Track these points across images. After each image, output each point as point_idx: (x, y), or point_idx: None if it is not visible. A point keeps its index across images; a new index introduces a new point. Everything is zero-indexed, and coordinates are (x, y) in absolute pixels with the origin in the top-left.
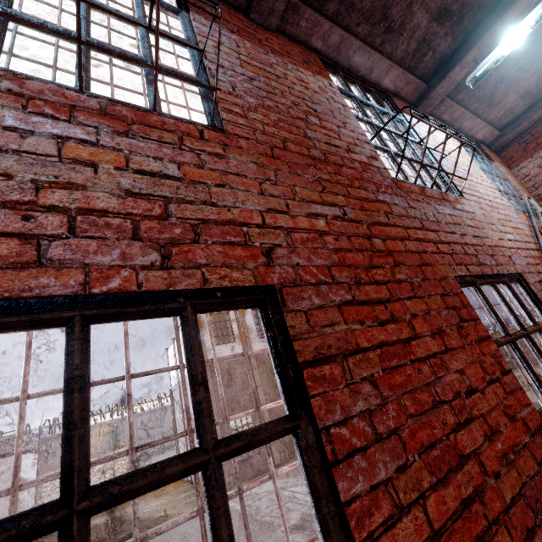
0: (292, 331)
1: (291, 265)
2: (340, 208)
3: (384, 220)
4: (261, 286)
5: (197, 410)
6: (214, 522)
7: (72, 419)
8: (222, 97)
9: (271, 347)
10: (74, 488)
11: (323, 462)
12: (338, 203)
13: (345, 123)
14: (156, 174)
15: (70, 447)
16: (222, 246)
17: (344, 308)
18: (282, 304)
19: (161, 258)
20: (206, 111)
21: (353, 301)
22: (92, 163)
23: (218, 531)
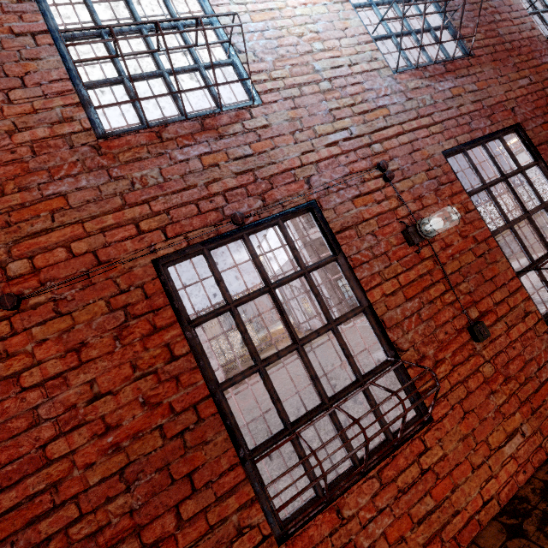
0: (529, 137)
1: (521, 113)
2: (528, 78)
3: (547, 76)
4: (515, 124)
5: (515, 161)
6: (528, 181)
7: (496, 163)
8: (462, 33)
9: (523, 144)
10: (504, 174)
11: (547, 170)
12: (526, 75)
13: (511, 6)
14: (472, 91)
15: (499, 168)
16: (500, 113)
17: (542, 126)
18: (523, 129)
19: (490, 122)
20: (459, 46)
21: (544, 122)
22: (458, 94)
23: (529, 182)
